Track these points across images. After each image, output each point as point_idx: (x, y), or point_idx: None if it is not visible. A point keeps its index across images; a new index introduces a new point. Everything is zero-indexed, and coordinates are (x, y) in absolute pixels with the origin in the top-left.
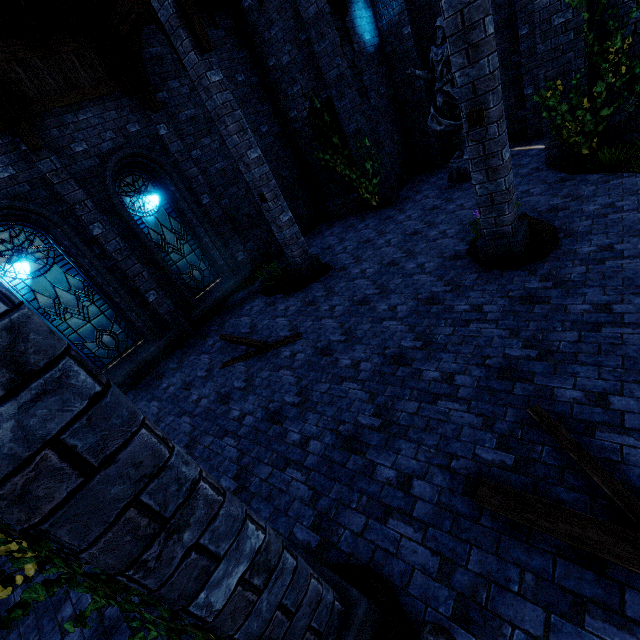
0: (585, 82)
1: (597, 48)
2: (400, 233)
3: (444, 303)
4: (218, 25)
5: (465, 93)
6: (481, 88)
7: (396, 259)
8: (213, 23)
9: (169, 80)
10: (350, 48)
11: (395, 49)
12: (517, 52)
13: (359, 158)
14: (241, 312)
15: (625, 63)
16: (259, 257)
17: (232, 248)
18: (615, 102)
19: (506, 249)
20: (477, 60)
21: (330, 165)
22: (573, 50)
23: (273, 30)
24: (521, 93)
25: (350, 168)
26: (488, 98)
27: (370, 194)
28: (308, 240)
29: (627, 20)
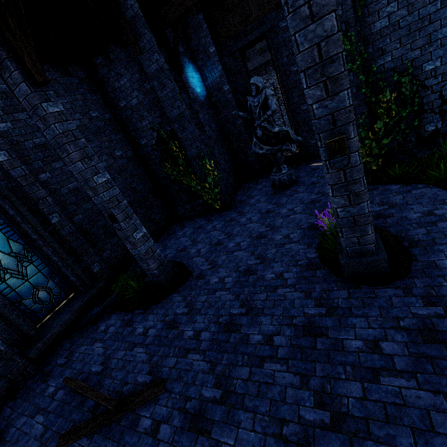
0: (368, 121)
1: (374, 99)
2: (247, 236)
3: (328, 334)
4: (72, 74)
5: (324, 124)
6: (341, 119)
7: (252, 266)
8: (66, 72)
9: (15, 112)
10: (187, 95)
11: (219, 99)
12: (304, 103)
13: (202, 174)
14: (94, 334)
15: (394, 109)
16: (117, 263)
17: (86, 261)
18: (388, 134)
19: (372, 266)
20: (336, 92)
21: (178, 179)
22: (356, 100)
23: (122, 80)
24: (310, 129)
25: (195, 181)
26: (349, 128)
27: (213, 200)
28: (164, 240)
29: (388, 82)
